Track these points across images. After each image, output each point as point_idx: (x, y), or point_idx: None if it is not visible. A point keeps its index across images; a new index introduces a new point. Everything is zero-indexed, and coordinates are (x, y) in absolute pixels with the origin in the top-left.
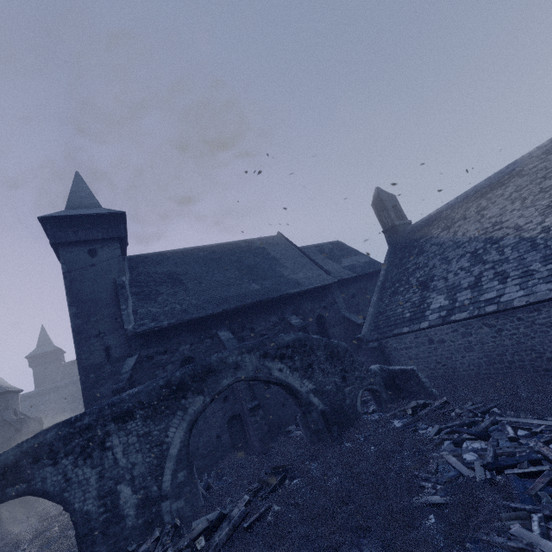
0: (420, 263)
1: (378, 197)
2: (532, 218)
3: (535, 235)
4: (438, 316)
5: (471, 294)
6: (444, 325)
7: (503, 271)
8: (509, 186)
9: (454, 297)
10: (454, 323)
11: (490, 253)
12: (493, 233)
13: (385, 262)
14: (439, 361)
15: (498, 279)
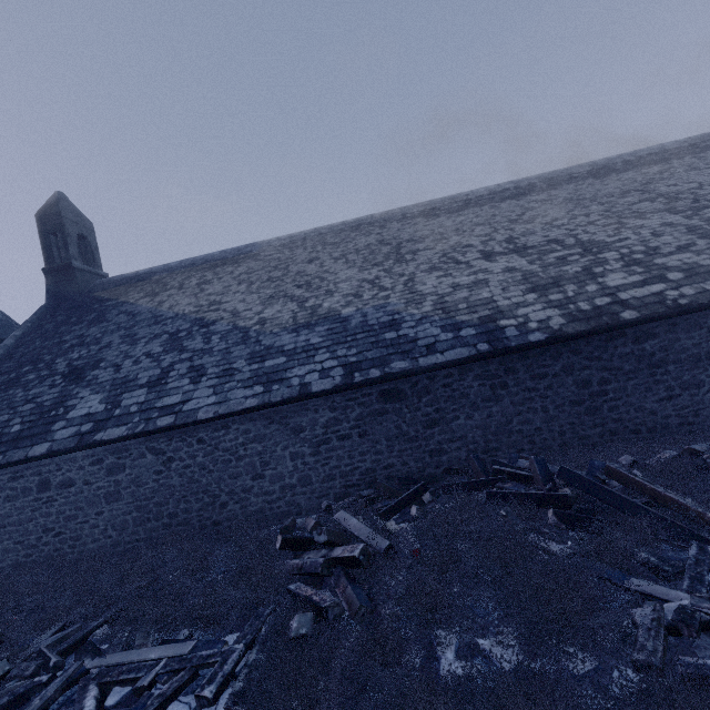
0: (89, 336)
1: (55, 206)
2: (253, 306)
3: (250, 325)
4: (75, 433)
5: (146, 396)
6: (81, 451)
7: (201, 365)
8: (242, 266)
9: (119, 398)
10: (99, 445)
11: (195, 338)
12: (208, 313)
13: (24, 324)
14: (51, 527)
15: (192, 377)
